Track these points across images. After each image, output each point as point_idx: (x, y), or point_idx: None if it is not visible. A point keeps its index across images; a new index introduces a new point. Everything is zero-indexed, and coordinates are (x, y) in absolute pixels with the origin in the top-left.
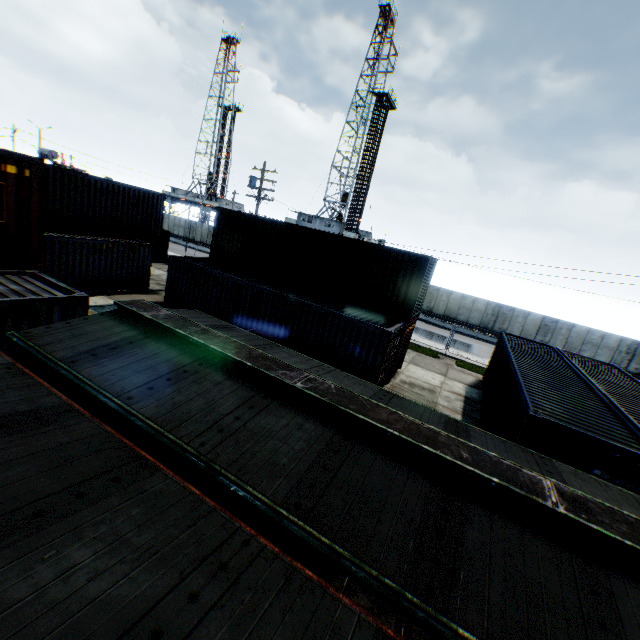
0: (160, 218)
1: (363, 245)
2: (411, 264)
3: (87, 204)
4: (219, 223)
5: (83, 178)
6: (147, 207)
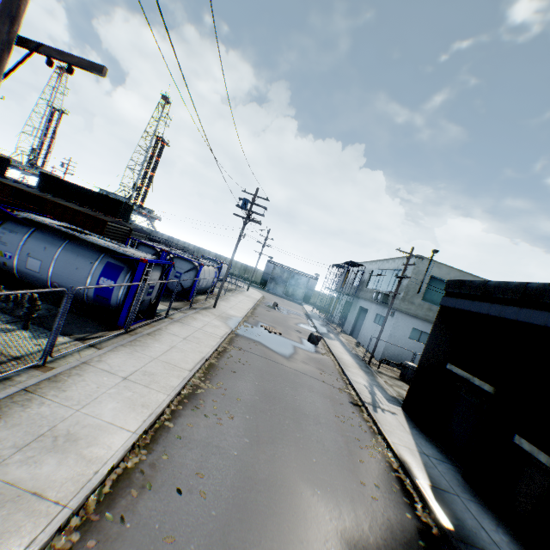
0: (7, 170)
1: (103, 195)
2: (119, 203)
3: None
4: (42, 178)
5: None
6: (1, 164)
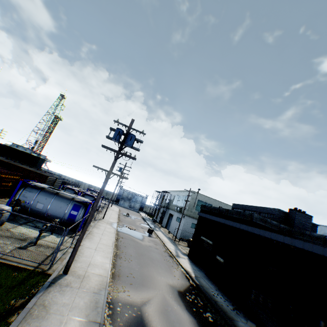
0: None
1: (28, 153)
2: (38, 158)
3: None
4: None
5: None
6: None
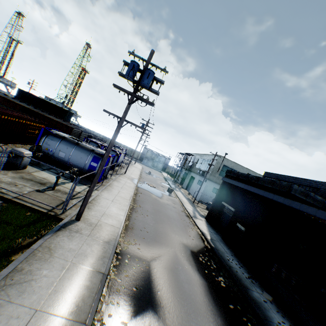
0: None
1: (57, 106)
2: (66, 111)
3: None
4: (19, 92)
5: None
6: None
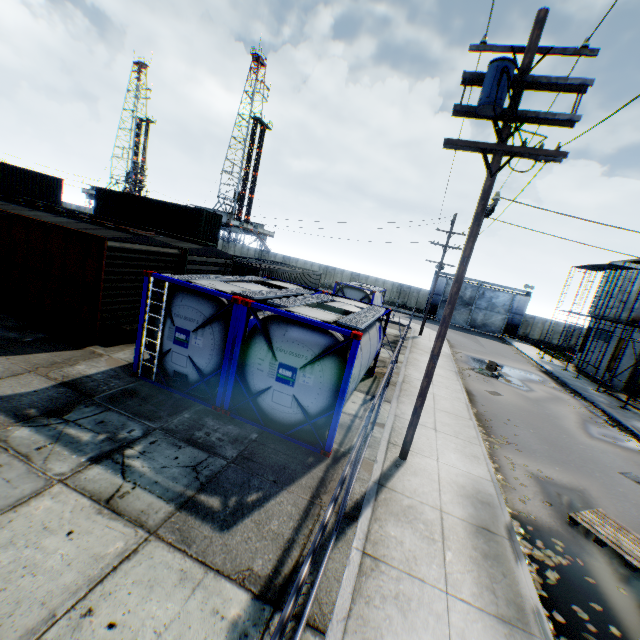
0: (61, 195)
1: (175, 206)
2: (197, 214)
3: (7, 181)
4: (99, 197)
5: (4, 165)
6: (51, 187)
